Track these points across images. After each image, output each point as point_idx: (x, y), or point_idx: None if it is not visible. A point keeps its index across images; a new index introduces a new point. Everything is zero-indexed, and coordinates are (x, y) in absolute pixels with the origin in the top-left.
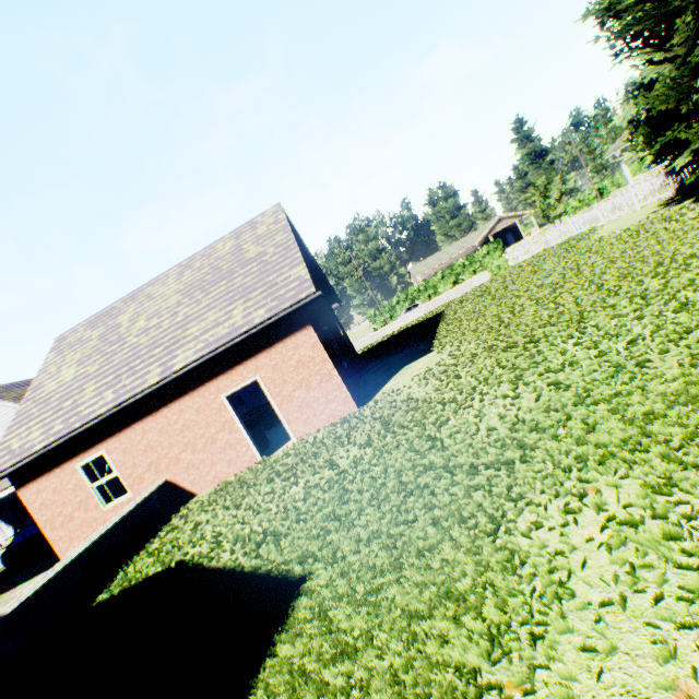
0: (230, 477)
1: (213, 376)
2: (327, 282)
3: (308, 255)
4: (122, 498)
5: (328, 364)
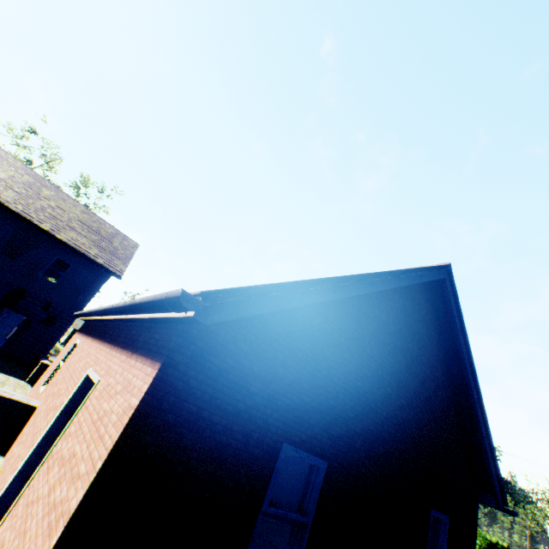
0: (0, 478)
1: (113, 339)
2: (483, 437)
3: (463, 365)
4: (43, 389)
5: (84, 485)
